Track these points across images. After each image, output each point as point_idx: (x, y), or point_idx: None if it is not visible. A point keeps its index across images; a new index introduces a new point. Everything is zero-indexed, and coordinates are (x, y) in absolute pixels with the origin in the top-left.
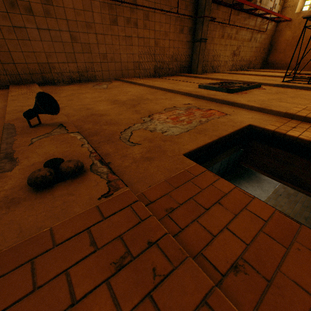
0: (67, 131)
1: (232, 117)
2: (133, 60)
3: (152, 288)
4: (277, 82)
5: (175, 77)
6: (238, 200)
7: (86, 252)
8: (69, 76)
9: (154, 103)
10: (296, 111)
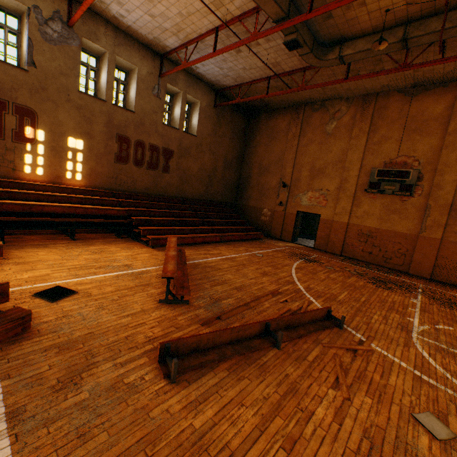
0: (287, 191)
1: (322, 209)
2: (380, 85)
3: (280, 219)
4: (441, 202)
5: (443, 94)
6: (292, 221)
7: (279, 214)
8: (322, 99)
9: (320, 181)
10: (336, 222)
